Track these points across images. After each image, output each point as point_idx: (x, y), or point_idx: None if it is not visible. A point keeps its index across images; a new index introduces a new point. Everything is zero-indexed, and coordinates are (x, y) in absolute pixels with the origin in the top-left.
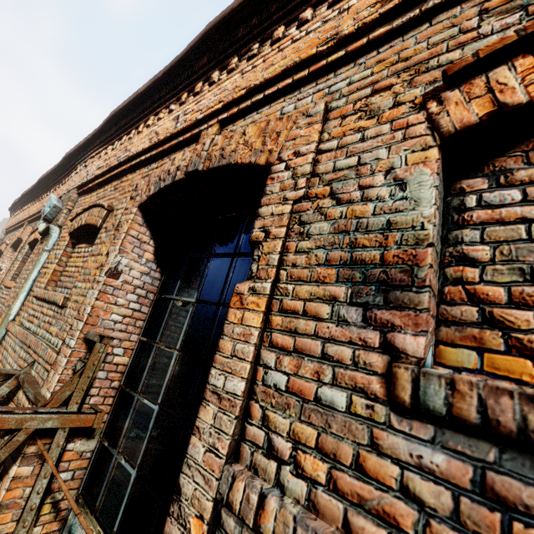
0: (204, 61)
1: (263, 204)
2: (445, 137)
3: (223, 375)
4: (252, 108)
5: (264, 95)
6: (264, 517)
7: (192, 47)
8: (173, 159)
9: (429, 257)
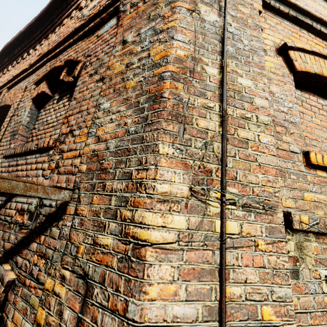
0: (6, 60)
1: (6, 118)
2: (31, 99)
3: None
4: (16, 83)
5: (17, 80)
6: None
7: None
8: None
9: (21, 128)
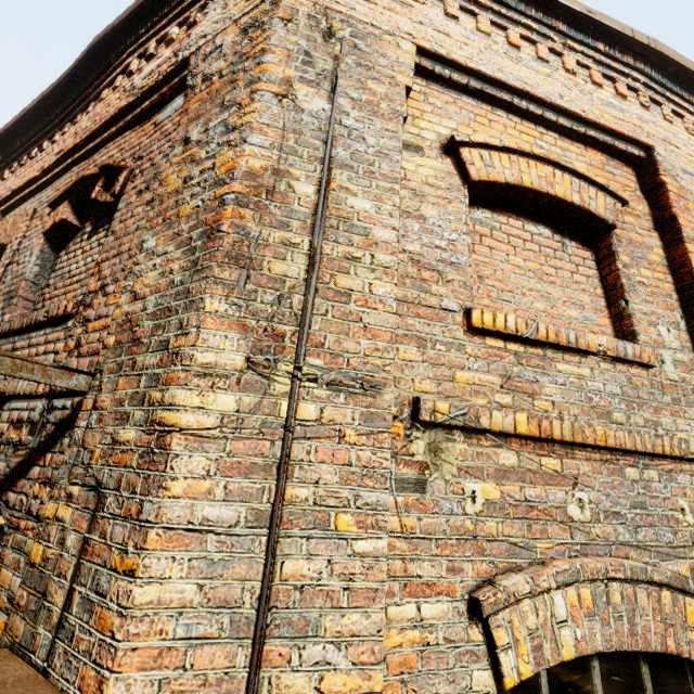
0: (0, 160)
1: None
2: (43, 234)
3: None
4: (17, 204)
5: (20, 197)
6: None
7: None
8: None
9: (23, 285)
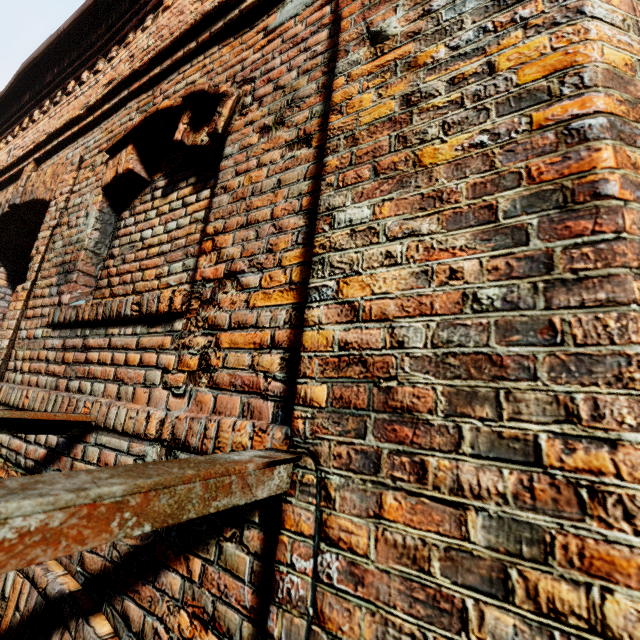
0: (27, 98)
1: (41, 231)
2: (101, 189)
3: (1, 341)
4: (54, 151)
5: (58, 142)
6: (0, 394)
7: (12, 84)
8: (6, 192)
9: (82, 256)
